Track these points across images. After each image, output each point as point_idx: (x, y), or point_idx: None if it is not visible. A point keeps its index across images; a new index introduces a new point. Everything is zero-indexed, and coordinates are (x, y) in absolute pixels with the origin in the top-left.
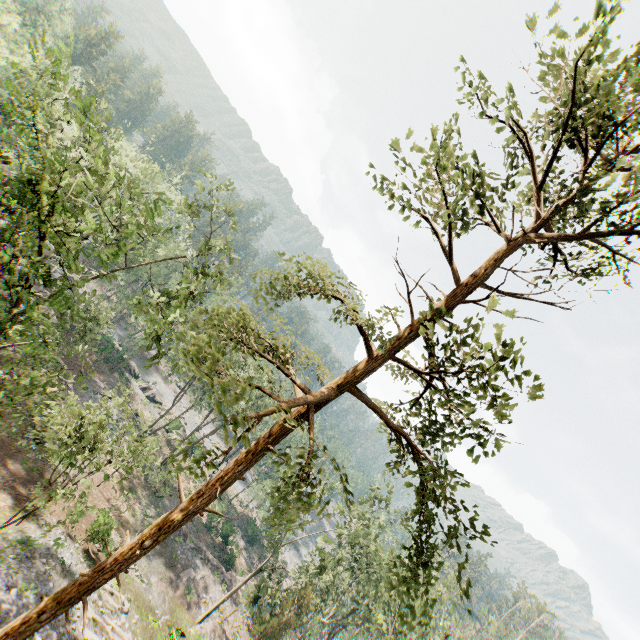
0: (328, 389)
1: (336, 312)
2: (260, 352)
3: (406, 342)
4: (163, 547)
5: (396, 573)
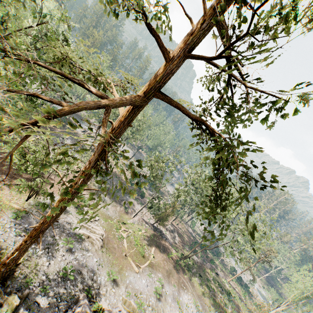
0: (132, 96)
1: (111, 2)
2: (39, 64)
3: (199, 36)
4: (110, 195)
5: (203, 211)
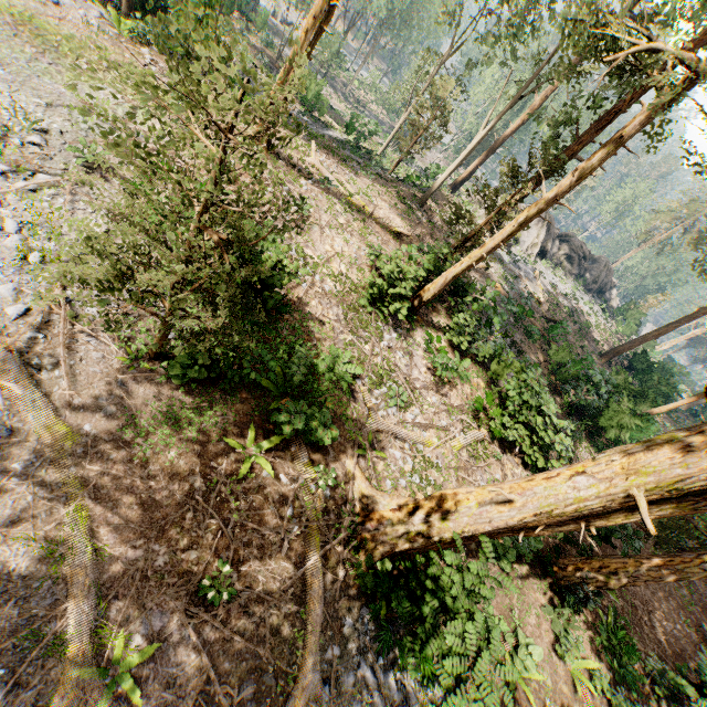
0: None
1: None
2: None
3: None
4: None
5: None
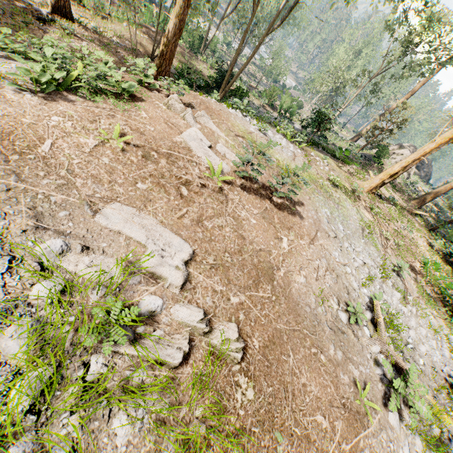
0: None
1: None
2: None
3: None
4: None
5: None
